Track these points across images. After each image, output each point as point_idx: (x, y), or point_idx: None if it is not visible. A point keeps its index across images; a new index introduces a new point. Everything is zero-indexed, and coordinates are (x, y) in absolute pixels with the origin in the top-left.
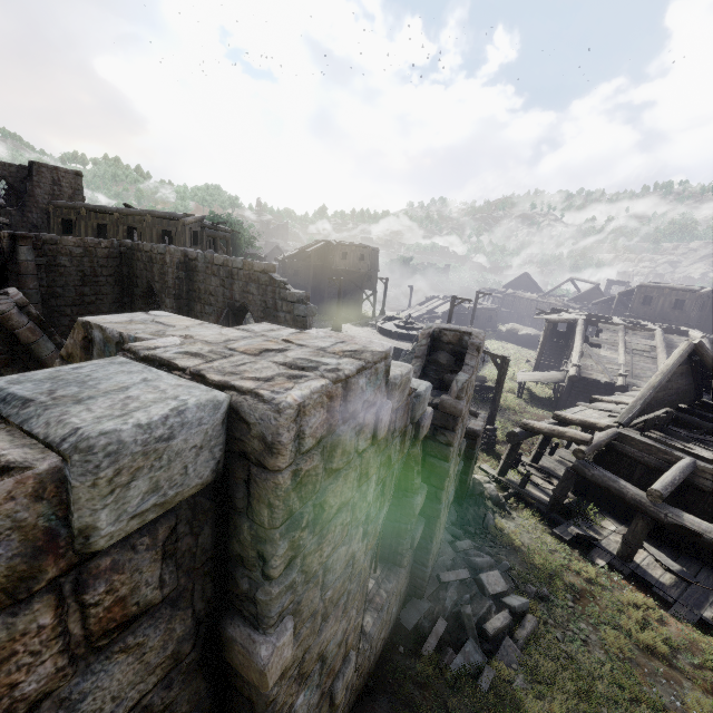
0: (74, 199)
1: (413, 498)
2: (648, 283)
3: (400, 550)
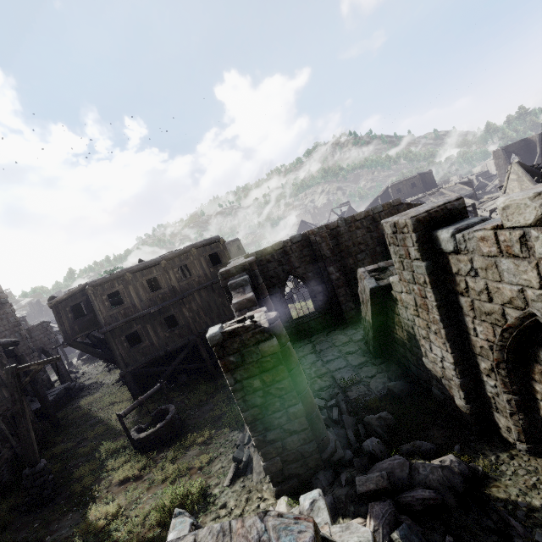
0: (3, 309)
1: None
2: (394, 183)
3: None
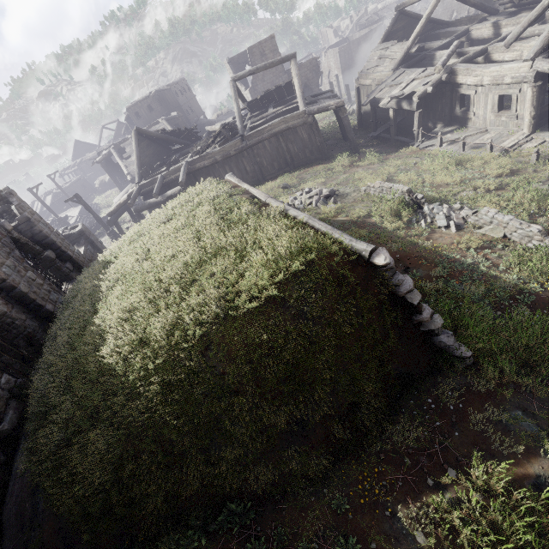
0: None
1: (45, 254)
2: (129, 105)
3: (66, 274)
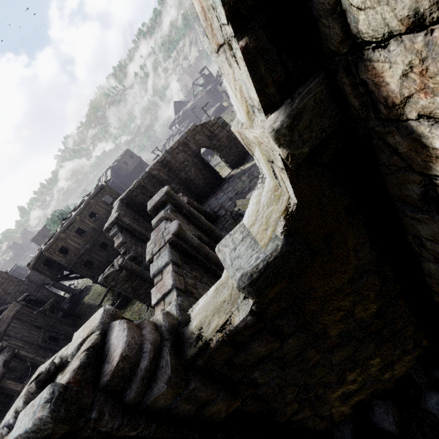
0: (4, 277)
1: None
2: None
3: None
